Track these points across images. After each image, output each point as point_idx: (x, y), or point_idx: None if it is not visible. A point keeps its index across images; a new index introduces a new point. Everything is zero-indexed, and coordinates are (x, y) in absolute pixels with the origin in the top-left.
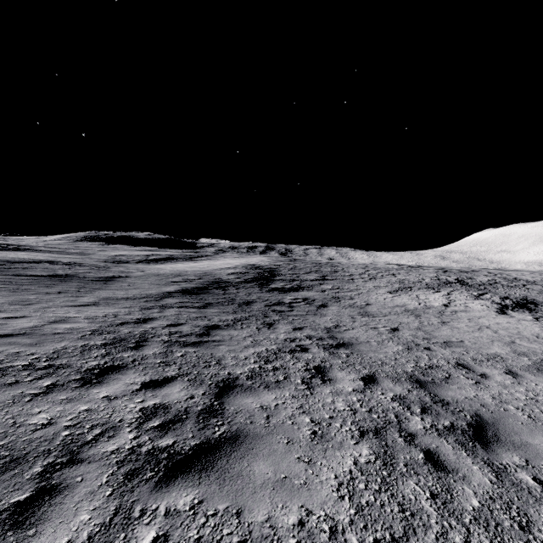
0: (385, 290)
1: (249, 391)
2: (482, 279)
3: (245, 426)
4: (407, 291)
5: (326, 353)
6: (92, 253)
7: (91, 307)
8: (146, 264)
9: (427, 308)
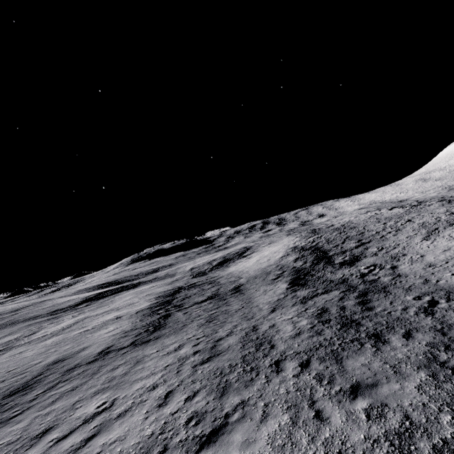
0: (419, 238)
1: (452, 329)
2: None
3: None
4: (437, 233)
5: (451, 301)
6: (174, 273)
7: (279, 310)
8: (219, 270)
9: None
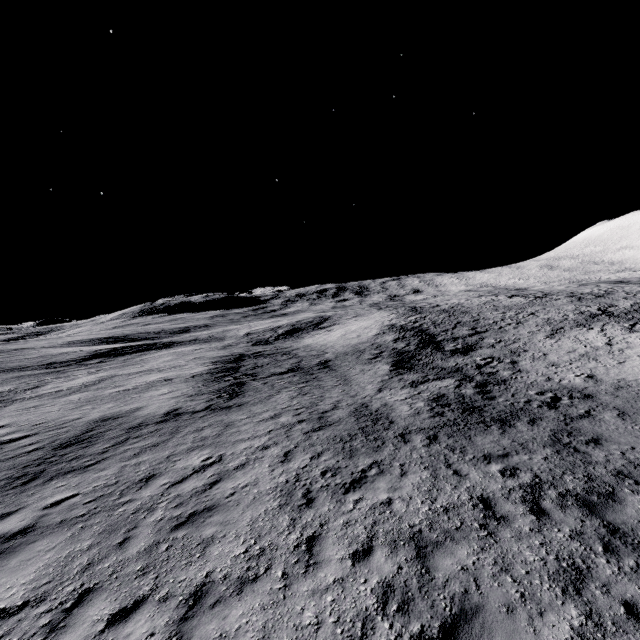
0: (542, 335)
1: (574, 421)
2: (624, 305)
3: (596, 431)
4: (562, 333)
5: (574, 399)
6: (221, 336)
7: (387, 391)
8: (290, 340)
9: (595, 350)
